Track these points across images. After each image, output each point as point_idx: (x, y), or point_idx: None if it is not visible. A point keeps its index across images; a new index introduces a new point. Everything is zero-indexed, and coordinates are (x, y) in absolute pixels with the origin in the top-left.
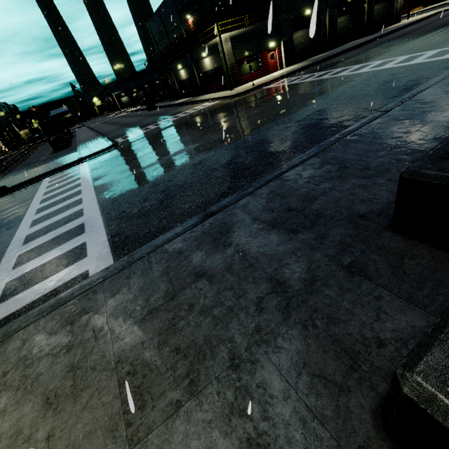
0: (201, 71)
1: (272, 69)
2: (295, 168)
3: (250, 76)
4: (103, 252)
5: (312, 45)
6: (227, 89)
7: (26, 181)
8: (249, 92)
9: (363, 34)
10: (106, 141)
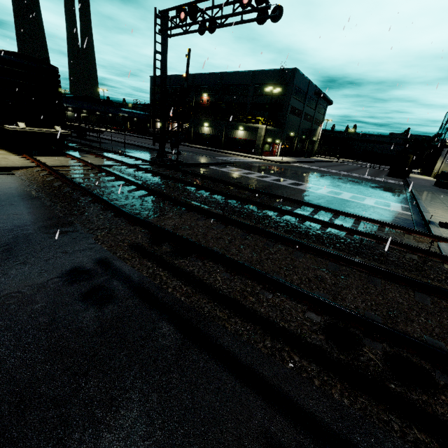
0: (230, 136)
1: (273, 154)
2: (420, 196)
3: (266, 153)
4: (395, 203)
5: (288, 151)
6: (252, 154)
7: (197, 163)
8: (285, 163)
9: (303, 155)
10: (210, 156)
